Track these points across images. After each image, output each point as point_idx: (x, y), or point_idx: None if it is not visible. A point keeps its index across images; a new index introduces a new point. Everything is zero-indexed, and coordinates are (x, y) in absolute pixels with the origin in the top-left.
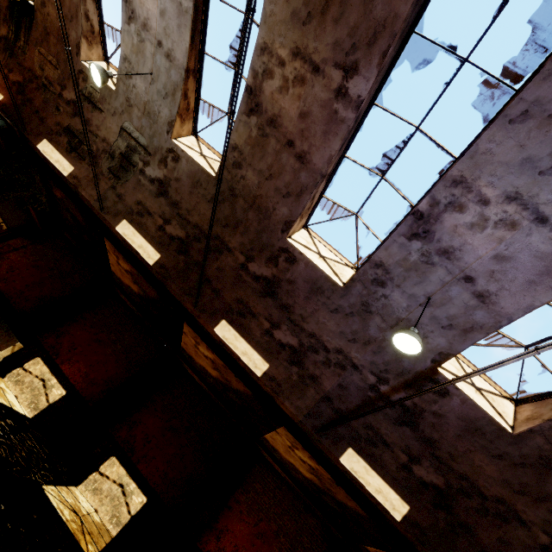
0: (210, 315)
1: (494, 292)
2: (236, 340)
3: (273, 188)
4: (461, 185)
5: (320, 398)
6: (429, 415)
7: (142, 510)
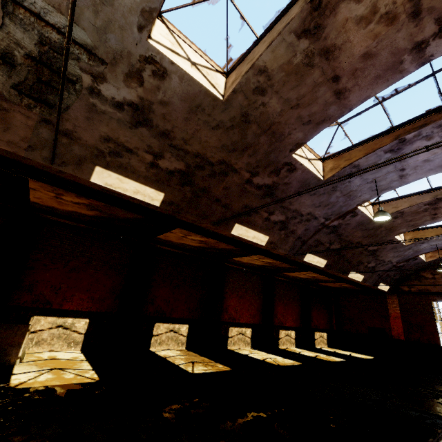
0: (226, 225)
1: (410, 174)
2: (247, 232)
3: (296, 116)
4: (441, 128)
5: (295, 239)
6: (343, 225)
7: (189, 330)
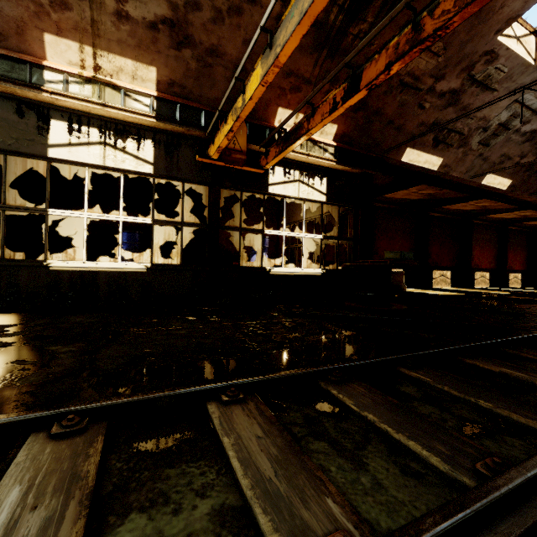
0: (536, 193)
1: None
2: None
3: None
4: None
5: None
6: None
7: (451, 275)
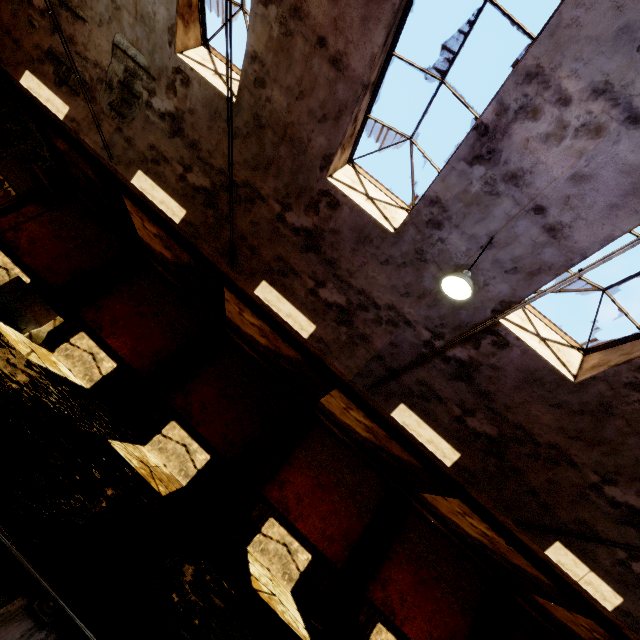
0: (249, 276)
1: (568, 224)
2: (279, 302)
3: (306, 111)
4: (536, 80)
5: (371, 357)
6: (486, 368)
7: (207, 465)
